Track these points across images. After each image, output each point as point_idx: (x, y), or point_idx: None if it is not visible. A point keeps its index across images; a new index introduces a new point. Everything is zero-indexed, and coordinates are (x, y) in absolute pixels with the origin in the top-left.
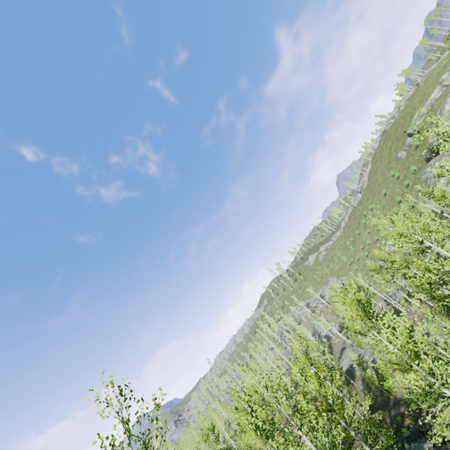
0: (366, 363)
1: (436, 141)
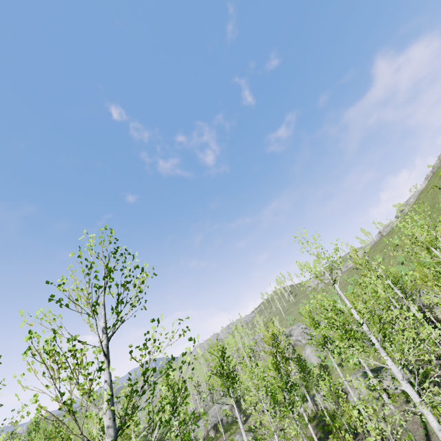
0: None
1: None
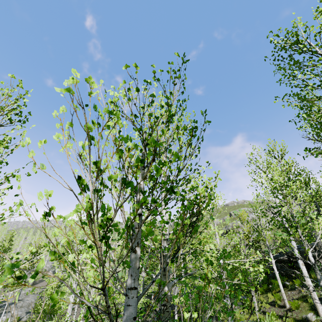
0: (3, 309)
1: (231, 226)
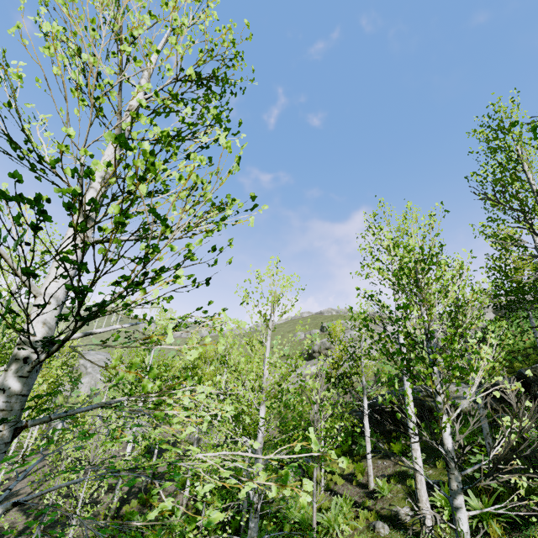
0: None
1: (318, 346)
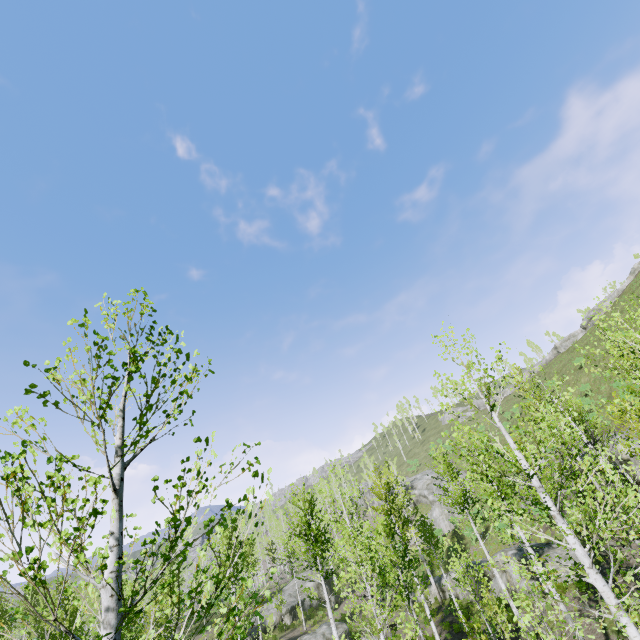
0: None
1: None
